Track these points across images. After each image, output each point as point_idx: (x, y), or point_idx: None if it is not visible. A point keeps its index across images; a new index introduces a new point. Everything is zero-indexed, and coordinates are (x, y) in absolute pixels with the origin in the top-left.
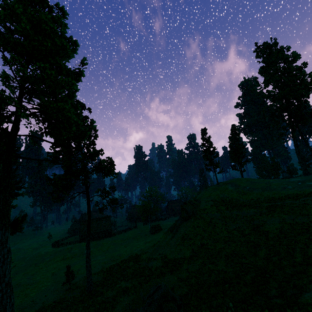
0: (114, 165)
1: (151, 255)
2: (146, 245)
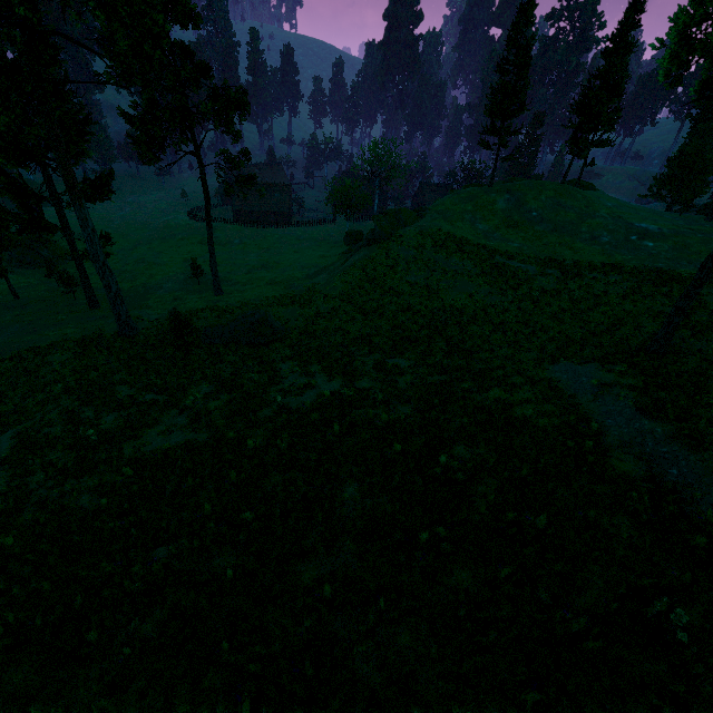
0: (242, 104)
1: (309, 278)
2: (318, 261)
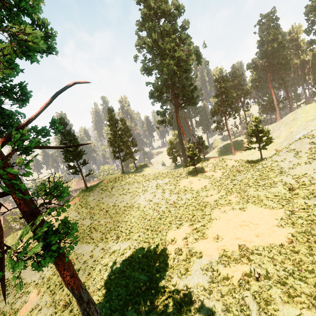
0: None
1: None
2: None
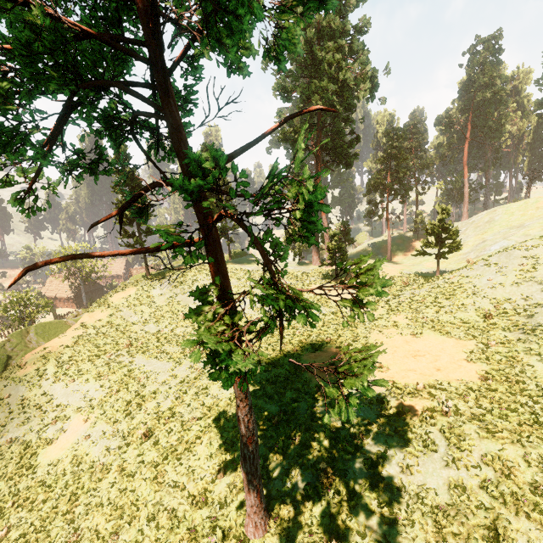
0: None
1: None
2: None
